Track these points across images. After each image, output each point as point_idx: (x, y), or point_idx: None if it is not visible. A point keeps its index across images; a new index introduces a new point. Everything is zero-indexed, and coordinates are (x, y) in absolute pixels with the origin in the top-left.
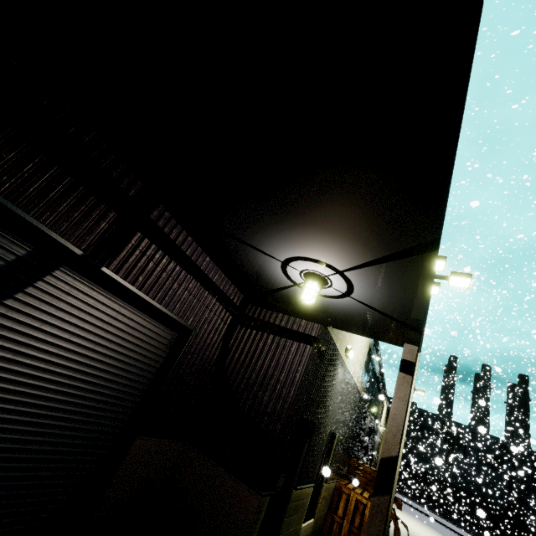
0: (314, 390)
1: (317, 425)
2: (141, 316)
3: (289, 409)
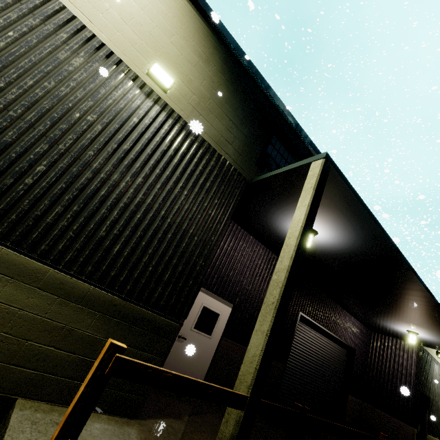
0: (423, 379)
1: (430, 399)
2: (337, 346)
3: (413, 388)
